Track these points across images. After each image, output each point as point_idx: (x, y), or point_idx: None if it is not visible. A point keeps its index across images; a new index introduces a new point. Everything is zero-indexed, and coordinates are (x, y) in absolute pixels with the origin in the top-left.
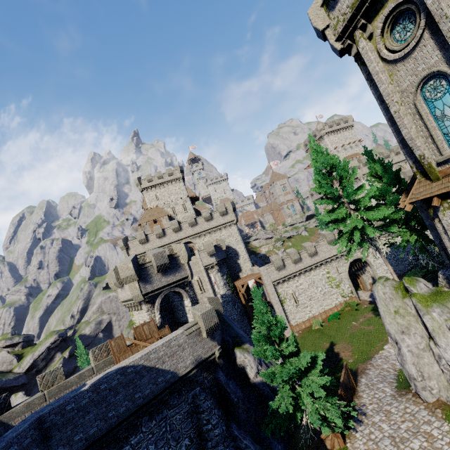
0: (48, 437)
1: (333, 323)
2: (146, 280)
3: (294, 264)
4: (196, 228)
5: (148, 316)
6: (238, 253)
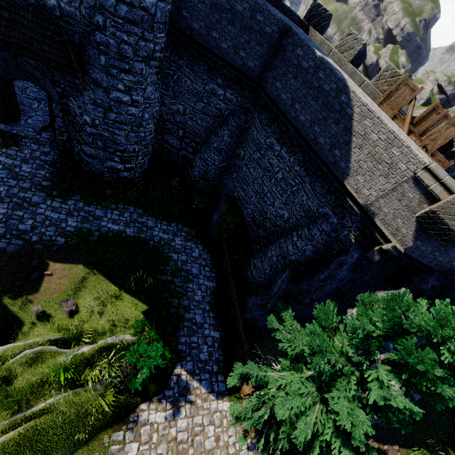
0: (276, 54)
1: None
2: None
3: None
4: None
5: None
6: None
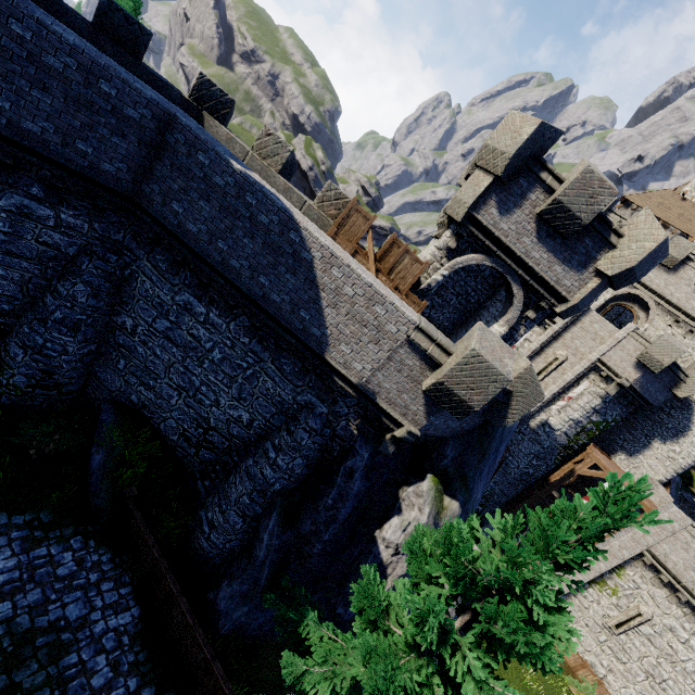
0: (159, 156)
1: None
2: (505, 200)
3: None
4: None
5: (429, 255)
6: (682, 434)
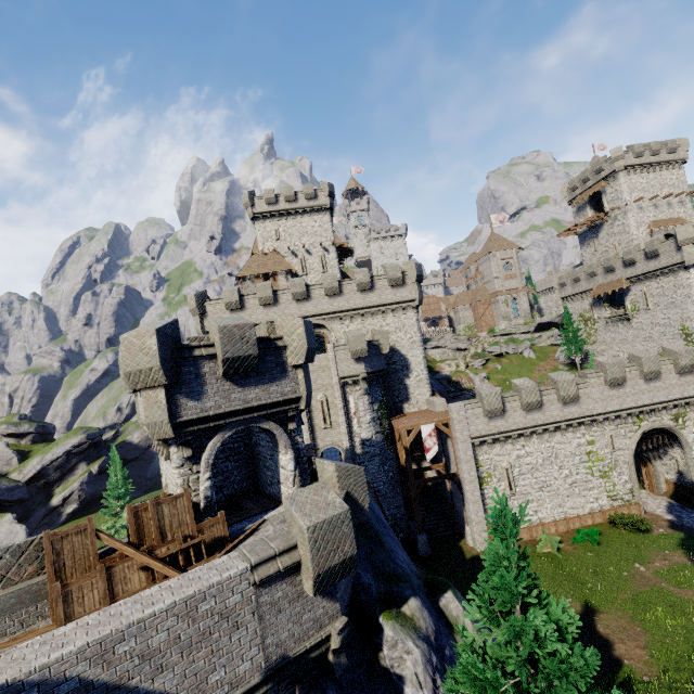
0: None
1: (585, 551)
2: (190, 389)
3: (525, 412)
4: (338, 300)
5: (178, 479)
6: (408, 365)
